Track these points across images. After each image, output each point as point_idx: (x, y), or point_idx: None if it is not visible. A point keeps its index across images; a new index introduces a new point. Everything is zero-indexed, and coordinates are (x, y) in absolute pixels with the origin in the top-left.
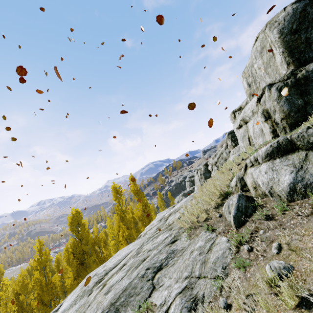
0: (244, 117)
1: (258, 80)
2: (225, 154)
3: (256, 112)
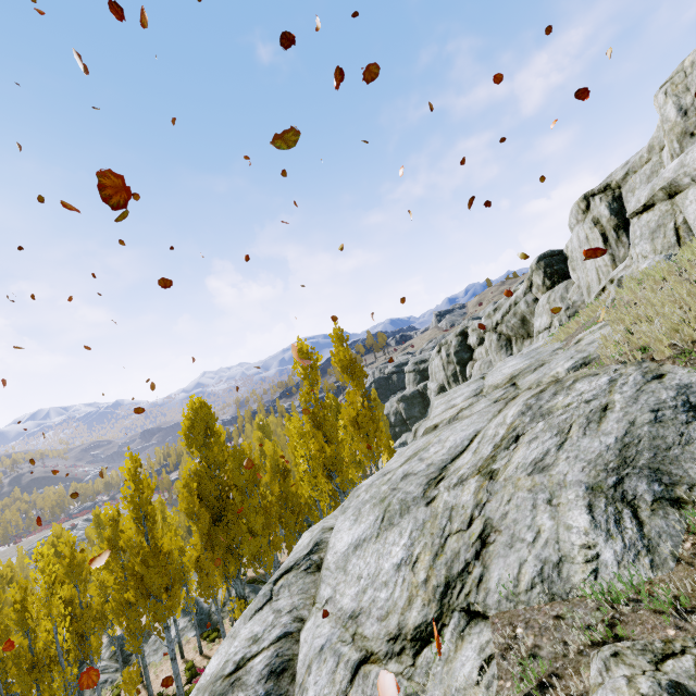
0: (678, 178)
1: None
2: (523, 306)
3: None
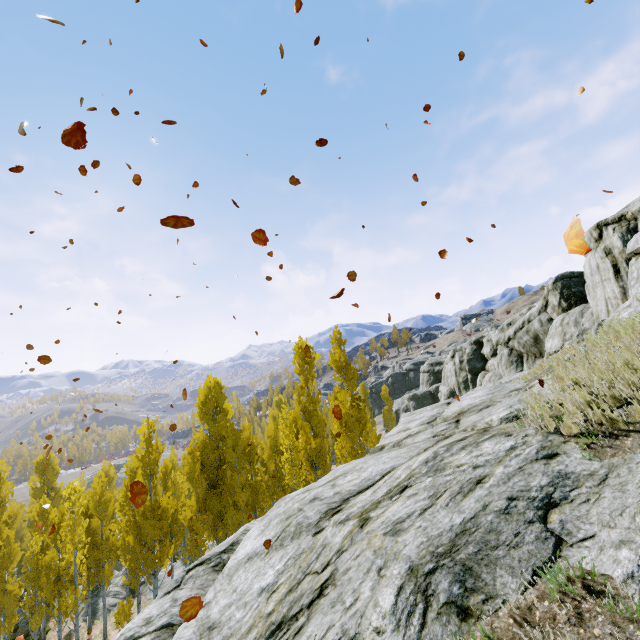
0: None
1: None
2: (536, 324)
3: None
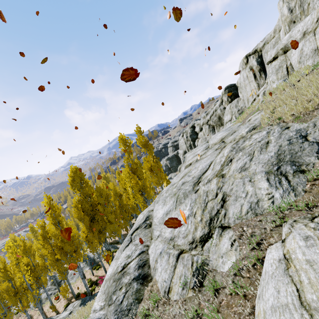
0: (288, 43)
1: (309, 0)
2: (219, 111)
3: (310, 31)
